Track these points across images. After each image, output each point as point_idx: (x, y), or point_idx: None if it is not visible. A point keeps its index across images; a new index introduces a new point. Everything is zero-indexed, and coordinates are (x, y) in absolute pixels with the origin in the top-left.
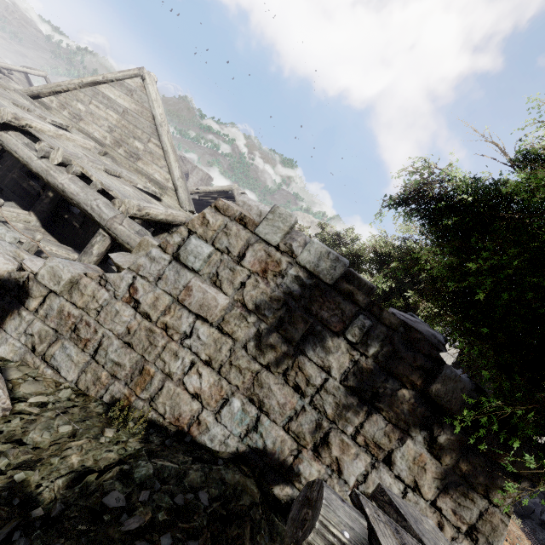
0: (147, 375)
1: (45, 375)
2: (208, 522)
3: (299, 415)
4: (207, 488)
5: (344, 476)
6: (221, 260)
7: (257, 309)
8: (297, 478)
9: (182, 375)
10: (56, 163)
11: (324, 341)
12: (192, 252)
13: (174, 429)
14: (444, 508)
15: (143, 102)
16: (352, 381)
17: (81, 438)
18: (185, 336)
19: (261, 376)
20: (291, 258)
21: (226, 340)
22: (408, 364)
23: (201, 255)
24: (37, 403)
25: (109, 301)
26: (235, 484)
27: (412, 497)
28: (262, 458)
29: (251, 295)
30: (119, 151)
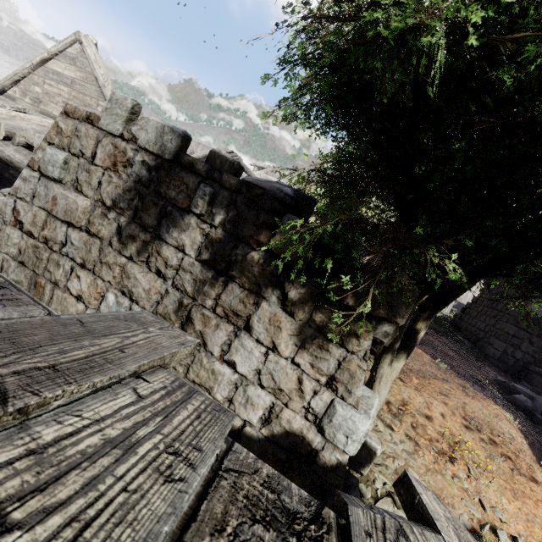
0: (40, 287)
1: None
2: None
3: (163, 297)
4: None
5: (209, 348)
6: (78, 164)
7: (114, 204)
8: None
9: (66, 281)
10: (2, 138)
11: (175, 221)
12: (49, 162)
13: None
14: (302, 364)
15: (85, 67)
16: (205, 255)
17: None
18: (61, 245)
19: (127, 268)
20: (135, 144)
21: (94, 240)
22: (252, 224)
23: (57, 163)
24: None
25: (1, 228)
26: None
27: (272, 358)
28: None
29: (107, 191)
30: None
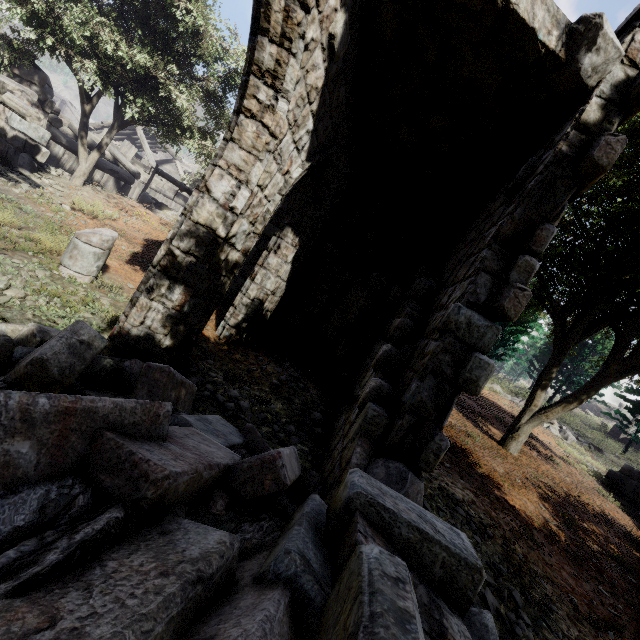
0: None
1: None
2: None
3: None
4: None
5: None
6: None
7: None
8: None
9: None
10: None
11: None
12: None
13: None
14: None
15: None
16: None
17: None
18: None
19: None
20: None
21: None
22: None
23: None
24: None
25: None
26: None
27: None
28: None
29: None
30: None
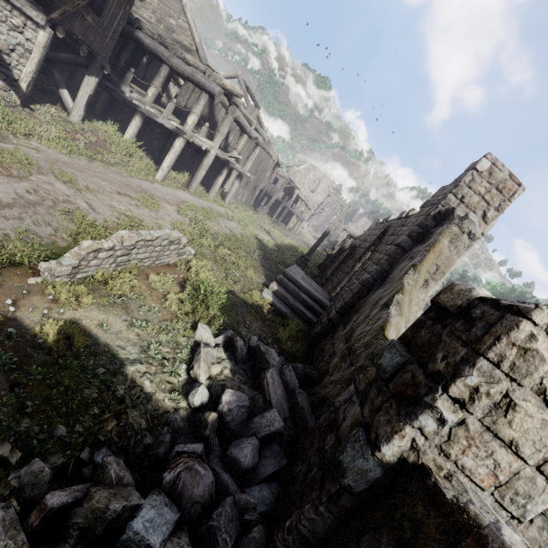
0: None
1: None
2: None
3: None
4: None
5: None
6: None
7: None
8: None
9: None
10: None
11: None
12: None
13: None
14: None
15: None
16: None
17: None
18: None
19: None
20: None
21: None
22: None
23: None
24: None
25: None
26: None
27: None
28: None
29: None
30: None
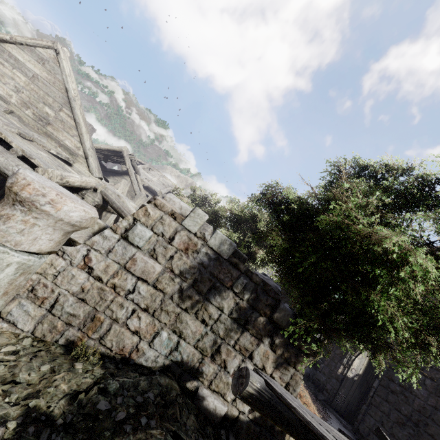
0: (98, 322)
1: (2, 329)
2: (156, 409)
3: (204, 337)
4: (152, 390)
5: (228, 369)
6: (158, 240)
7: (181, 273)
8: (201, 375)
9: (126, 319)
10: None
11: (220, 292)
12: (137, 235)
13: (120, 357)
14: (276, 377)
15: (56, 74)
16: (235, 315)
17: (59, 372)
18: (129, 292)
19: (182, 316)
20: (204, 241)
21: (159, 294)
22: (264, 303)
23: (144, 237)
24: (8, 352)
25: (66, 268)
26: (166, 385)
27: None
28: (180, 367)
29: (177, 264)
30: (27, 112)
